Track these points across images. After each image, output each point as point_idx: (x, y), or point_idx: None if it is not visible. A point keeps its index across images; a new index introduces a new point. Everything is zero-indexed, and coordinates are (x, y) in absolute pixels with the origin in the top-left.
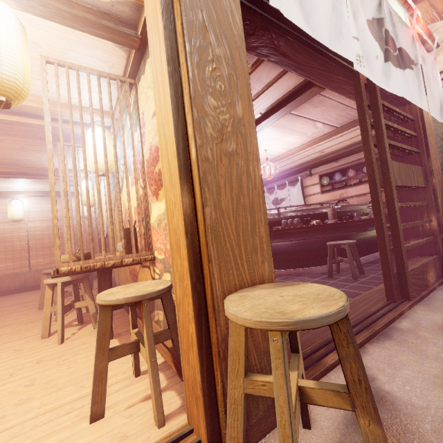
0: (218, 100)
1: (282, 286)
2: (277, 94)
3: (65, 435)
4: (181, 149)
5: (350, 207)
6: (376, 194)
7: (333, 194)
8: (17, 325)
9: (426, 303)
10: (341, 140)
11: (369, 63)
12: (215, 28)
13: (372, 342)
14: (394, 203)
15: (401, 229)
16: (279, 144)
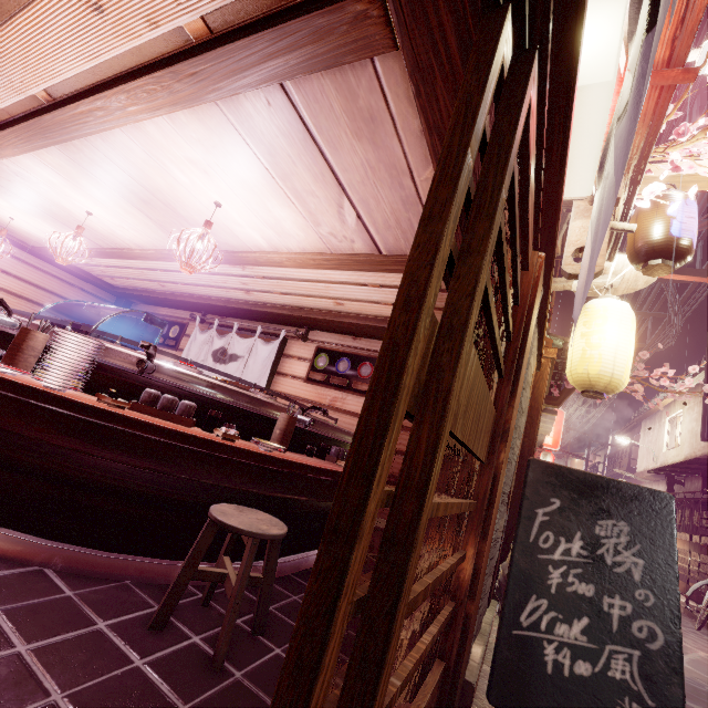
0: None
1: None
2: None
3: None
4: None
5: (332, 430)
6: (380, 436)
7: (322, 393)
8: None
9: None
10: (377, 297)
11: None
12: None
13: None
14: (422, 504)
15: (399, 631)
16: (255, 212)
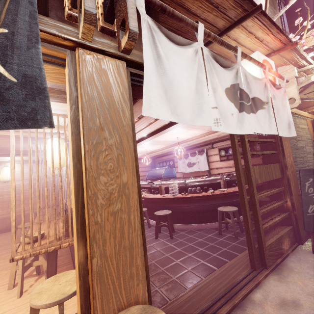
0: (108, 177)
1: None
2: None
3: None
4: (79, 216)
5: None
6: (242, 192)
7: (228, 163)
8: None
9: (278, 271)
10: None
11: (226, 119)
12: (109, 126)
13: None
14: (254, 198)
15: (260, 216)
16: (186, 134)
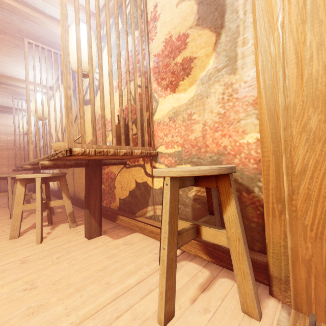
0: None
1: None
2: None
3: None
4: None
5: None
6: None
7: None
8: None
9: None
10: None
11: None
12: None
13: None
14: None
15: None
16: None
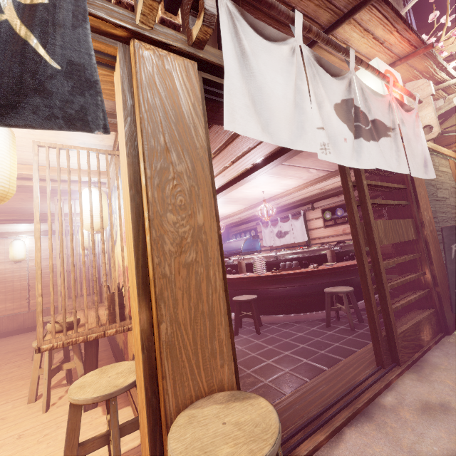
0: (178, 215)
1: (234, 401)
2: (266, 150)
3: None
4: (140, 266)
5: (351, 246)
6: (361, 256)
7: (336, 229)
8: (8, 382)
9: (416, 369)
10: (339, 180)
11: (337, 146)
12: (177, 146)
13: (352, 425)
14: (379, 265)
15: (387, 290)
16: (276, 186)
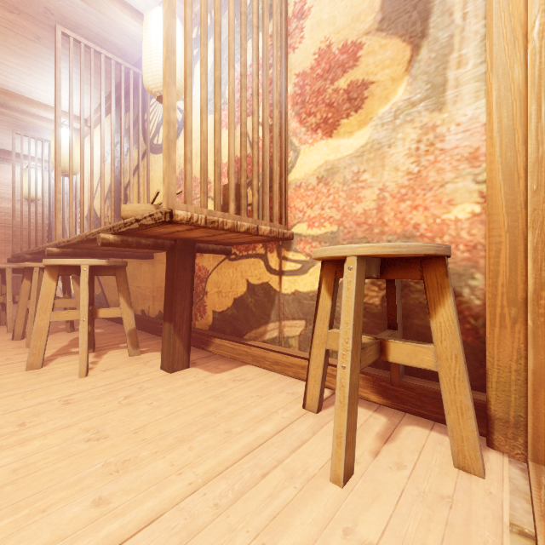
0: None
1: None
2: None
3: (318, 514)
4: None
5: None
6: None
7: None
8: None
9: None
10: None
11: None
12: None
13: None
14: None
15: None
16: None
